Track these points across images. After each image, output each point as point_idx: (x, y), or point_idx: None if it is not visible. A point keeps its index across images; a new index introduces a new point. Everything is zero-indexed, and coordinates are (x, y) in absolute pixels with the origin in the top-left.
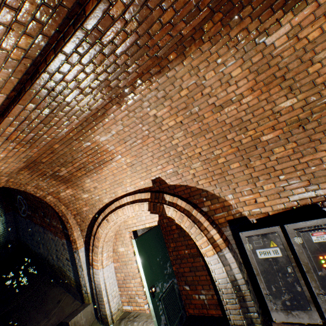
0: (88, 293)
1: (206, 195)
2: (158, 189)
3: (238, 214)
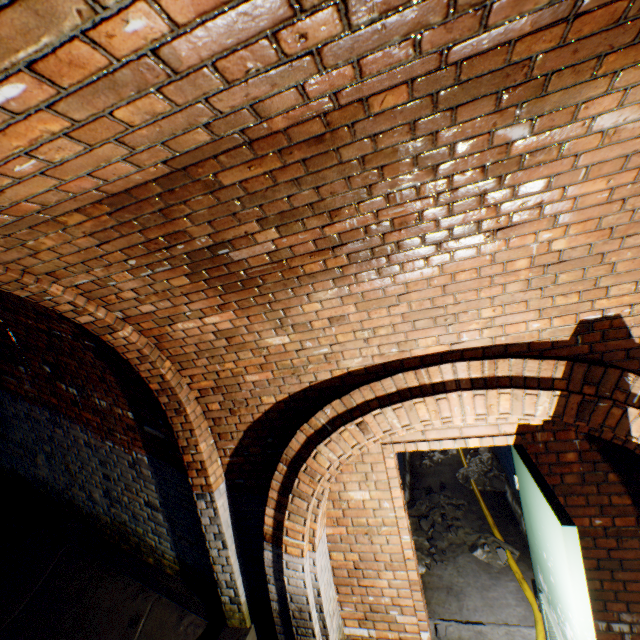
0: (243, 604)
1: None
2: (581, 353)
3: None
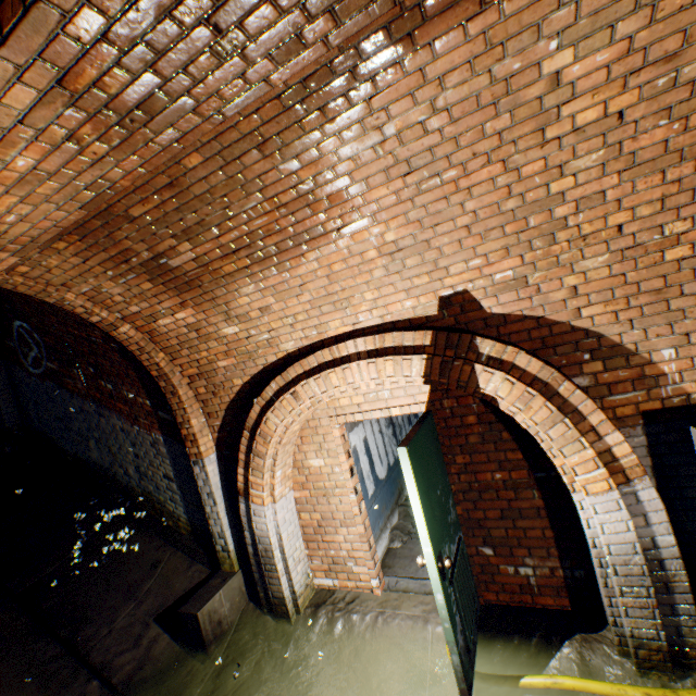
0: (231, 552)
1: (594, 347)
2: (451, 324)
3: (679, 398)
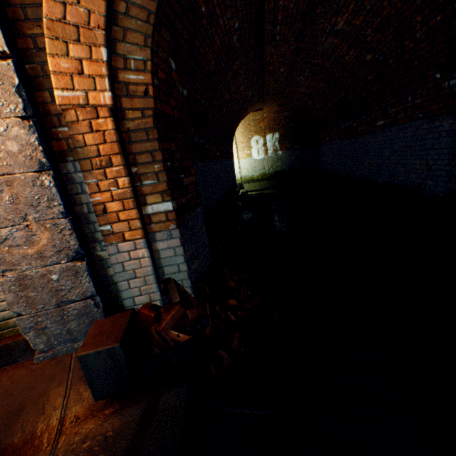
0: None
1: None
2: None
3: None
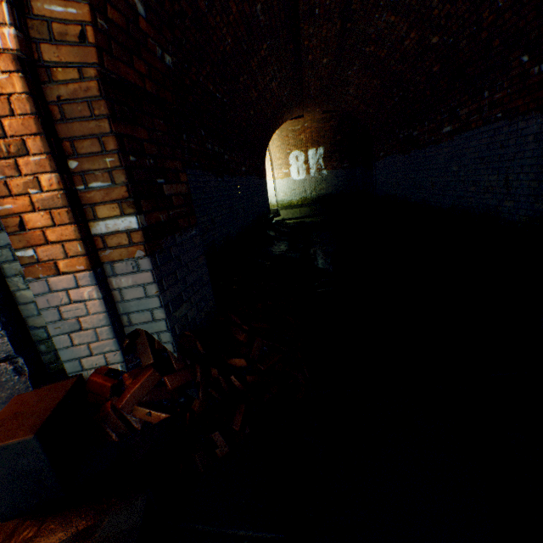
0: None
1: None
2: None
3: None
